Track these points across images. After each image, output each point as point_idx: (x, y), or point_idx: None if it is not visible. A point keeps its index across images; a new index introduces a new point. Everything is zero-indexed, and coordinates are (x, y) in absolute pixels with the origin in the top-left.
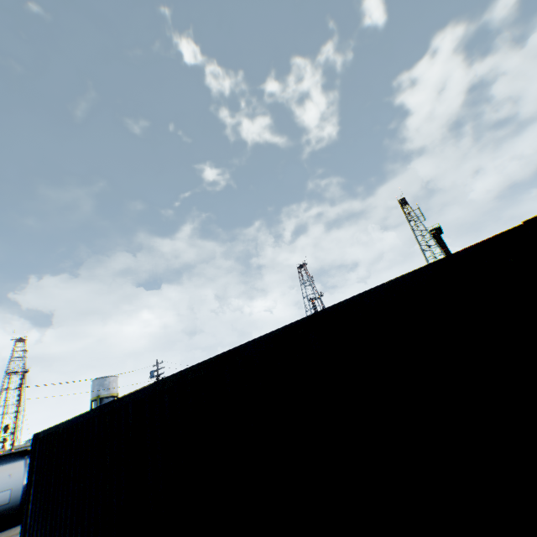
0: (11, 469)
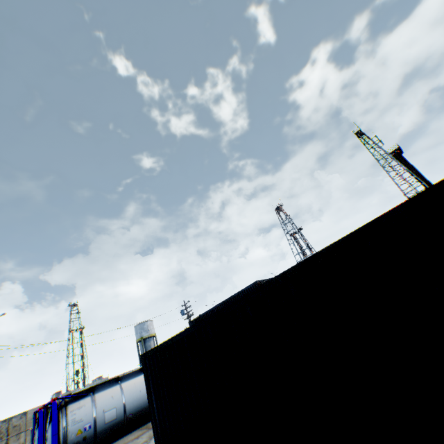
0: (111, 392)
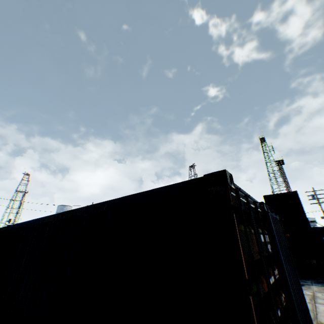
0: None
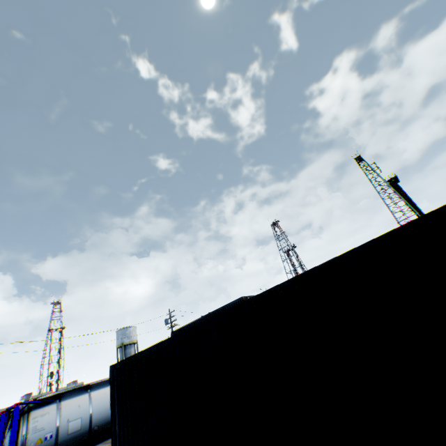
0: (79, 401)
